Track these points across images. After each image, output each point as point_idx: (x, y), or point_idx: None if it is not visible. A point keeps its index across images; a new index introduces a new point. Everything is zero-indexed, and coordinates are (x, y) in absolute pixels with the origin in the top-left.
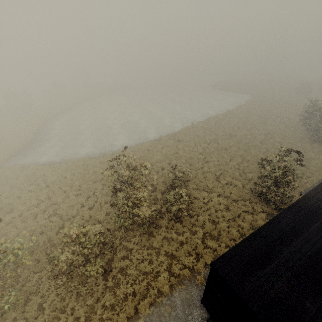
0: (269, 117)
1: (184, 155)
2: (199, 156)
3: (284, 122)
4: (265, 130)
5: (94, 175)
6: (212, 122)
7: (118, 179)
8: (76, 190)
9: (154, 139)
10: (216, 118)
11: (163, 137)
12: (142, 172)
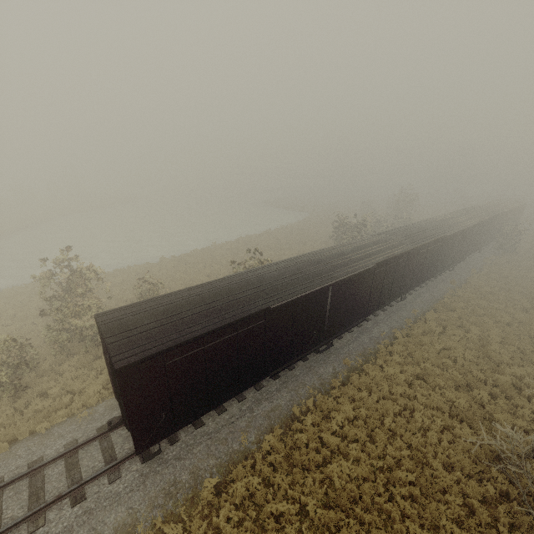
0: (313, 237)
1: (184, 278)
2: (203, 278)
3: (325, 242)
4: (300, 250)
5: (41, 302)
6: (241, 242)
7: (61, 289)
8: (6, 320)
9: (153, 262)
10: (249, 238)
11: (165, 258)
12: (88, 276)
